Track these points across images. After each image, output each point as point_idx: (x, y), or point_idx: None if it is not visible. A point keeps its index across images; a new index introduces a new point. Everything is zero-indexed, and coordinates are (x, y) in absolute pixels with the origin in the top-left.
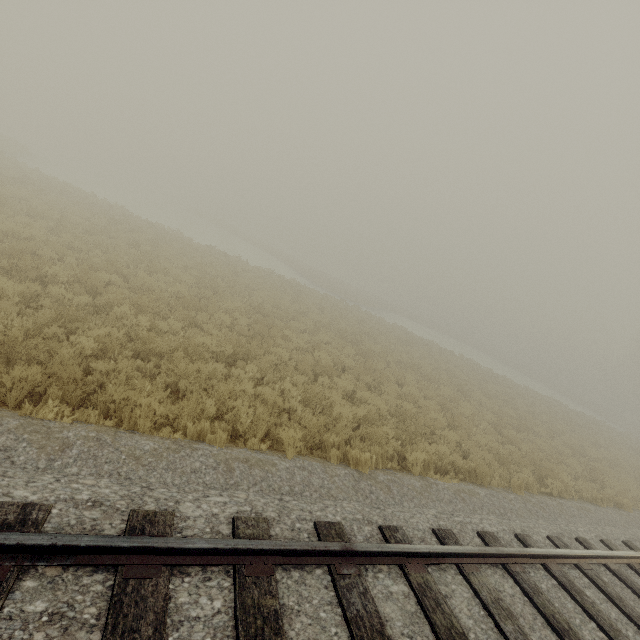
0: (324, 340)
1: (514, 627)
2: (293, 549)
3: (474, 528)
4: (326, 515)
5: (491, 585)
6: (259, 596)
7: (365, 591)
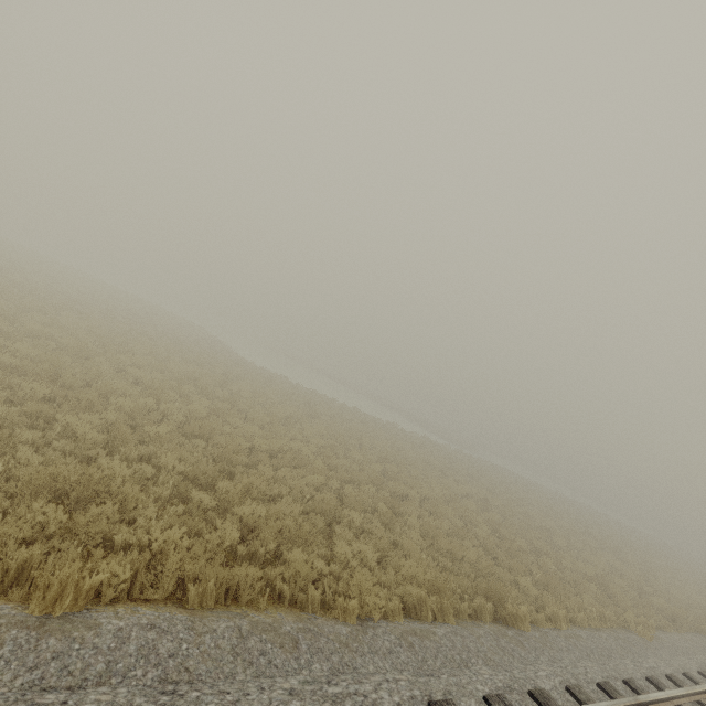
0: (597, 535)
1: None
2: None
3: None
4: None
5: None
6: None
7: None
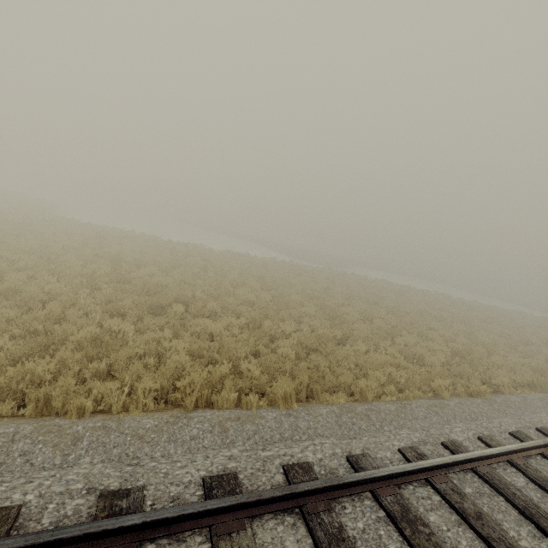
0: (362, 308)
1: None
2: (527, 447)
3: None
4: (507, 428)
5: None
6: (534, 473)
7: None
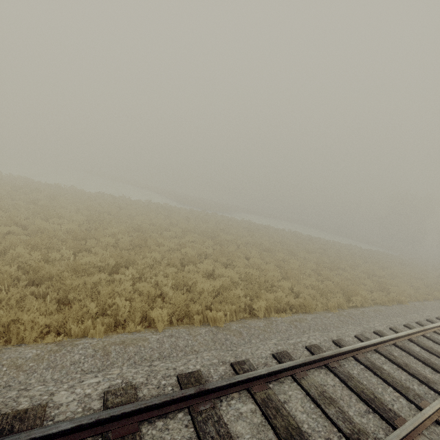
0: (190, 240)
1: (336, 409)
2: (153, 404)
3: (303, 345)
4: (188, 367)
5: (317, 383)
6: None
7: (219, 419)
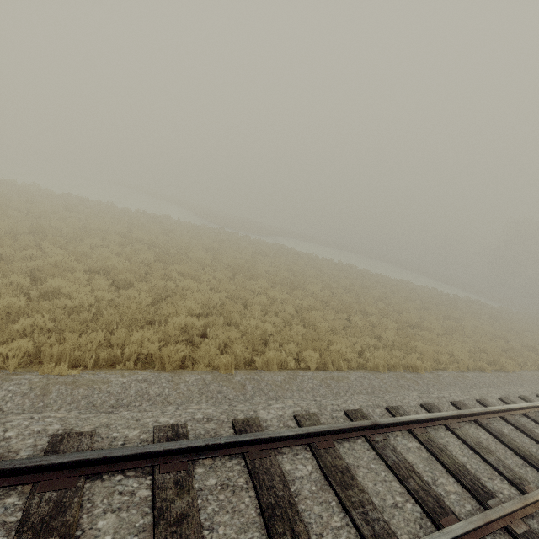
0: (113, 251)
1: None
2: None
3: None
4: None
5: None
6: None
7: None
